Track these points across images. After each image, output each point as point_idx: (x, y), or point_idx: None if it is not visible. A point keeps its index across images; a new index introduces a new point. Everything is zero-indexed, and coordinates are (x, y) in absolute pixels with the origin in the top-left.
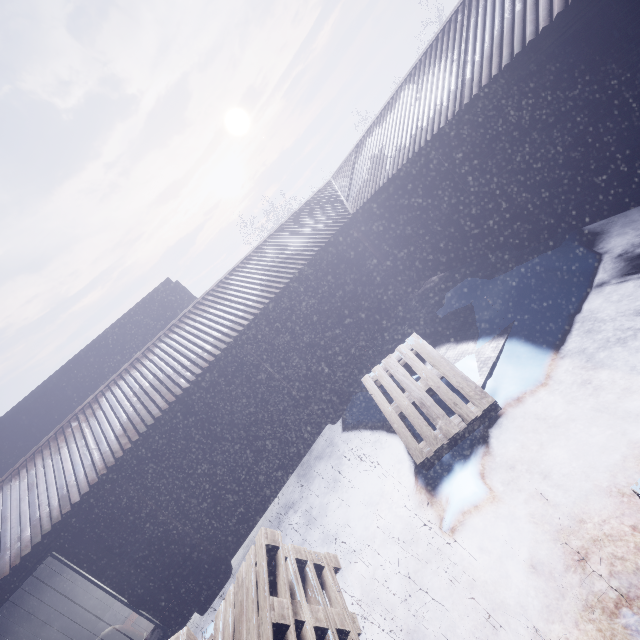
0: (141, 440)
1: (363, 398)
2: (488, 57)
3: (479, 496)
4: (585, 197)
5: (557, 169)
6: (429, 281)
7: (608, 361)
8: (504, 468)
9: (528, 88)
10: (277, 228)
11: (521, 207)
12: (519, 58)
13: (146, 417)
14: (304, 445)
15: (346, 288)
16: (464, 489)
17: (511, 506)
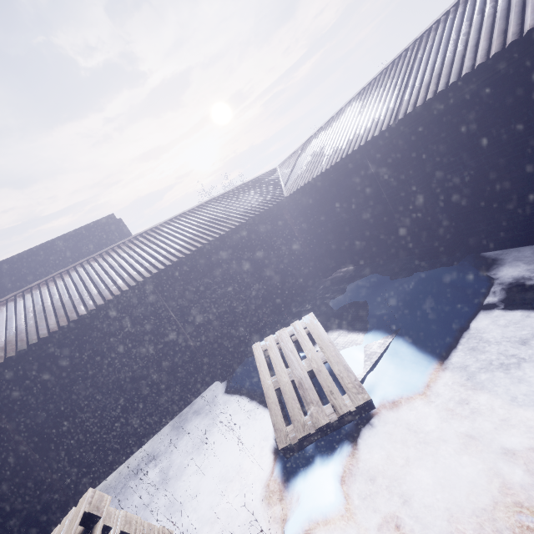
0: (17, 357)
1: (253, 363)
2: (426, 84)
3: (331, 505)
4: (486, 226)
5: (467, 196)
6: (339, 271)
7: (488, 384)
8: (364, 477)
9: (455, 119)
10: (220, 194)
11: (430, 222)
12: (453, 88)
13: (32, 335)
14: (188, 396)
15: (265, 259)
16: (318, 491)
17: (362, 528)
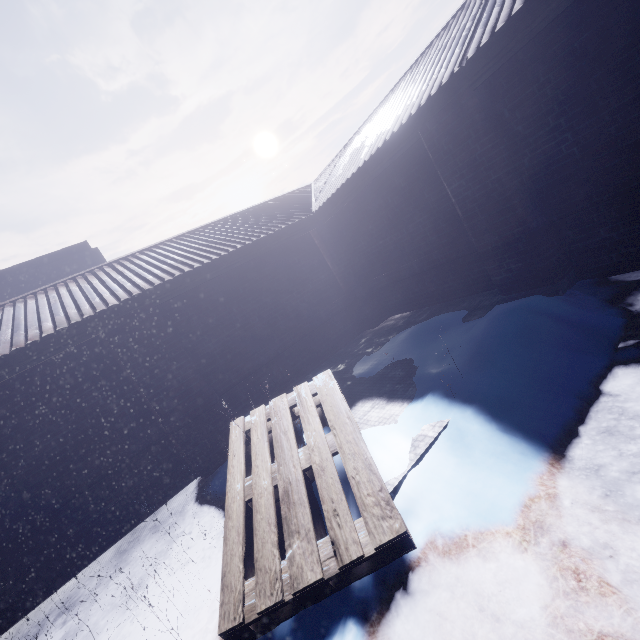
0: None
1: None
2: None
3: None
4: (610, 233)
5: (578, 185)
6: (390, 318)
7: None
8: None
9: (560, 50)
10: (230, 215)
11: (519, 229)
12: None
13: None
14: (151, 500)
15: (283, 299)
16: None
17: None
